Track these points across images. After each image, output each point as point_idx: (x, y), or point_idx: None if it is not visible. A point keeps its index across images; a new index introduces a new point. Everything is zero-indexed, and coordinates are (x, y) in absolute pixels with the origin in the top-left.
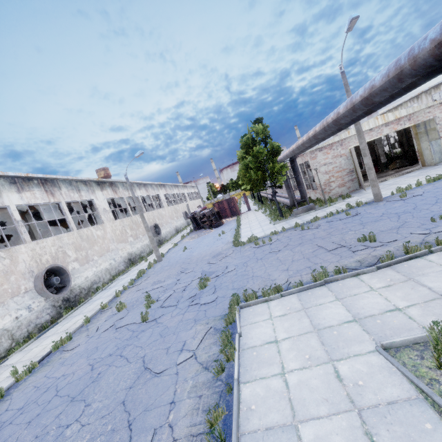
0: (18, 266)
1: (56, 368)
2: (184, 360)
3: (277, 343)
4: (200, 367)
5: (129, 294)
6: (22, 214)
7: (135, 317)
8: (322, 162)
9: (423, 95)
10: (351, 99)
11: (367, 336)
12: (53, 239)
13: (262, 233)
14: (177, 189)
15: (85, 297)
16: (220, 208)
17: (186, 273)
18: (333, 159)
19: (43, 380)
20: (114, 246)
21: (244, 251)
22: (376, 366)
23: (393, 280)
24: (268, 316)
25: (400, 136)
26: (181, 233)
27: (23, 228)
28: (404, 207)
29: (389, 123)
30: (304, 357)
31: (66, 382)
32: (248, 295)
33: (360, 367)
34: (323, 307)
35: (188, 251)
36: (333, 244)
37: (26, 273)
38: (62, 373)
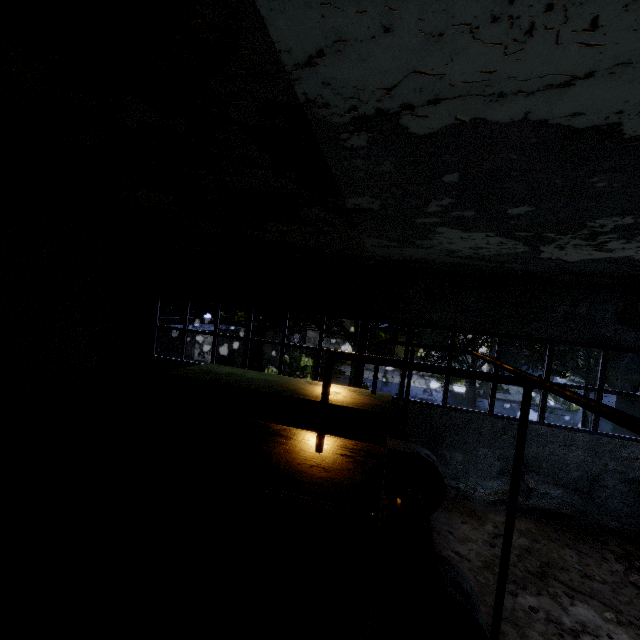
0: None
1: None
2: None
3: None
4: None
5: None
6: None
7: None
8: None
9: None
10: None
11: None
12: None
13: None
14: None
15: None
16: None
17: None
18: None
19: None
20: None
21: None
22: None
23: None
24: None
25: None
26: None
27: None
28: None
29: None
30: None
31: None
32: None
33: None
34: None
35: None
36: None
37: None
38: None
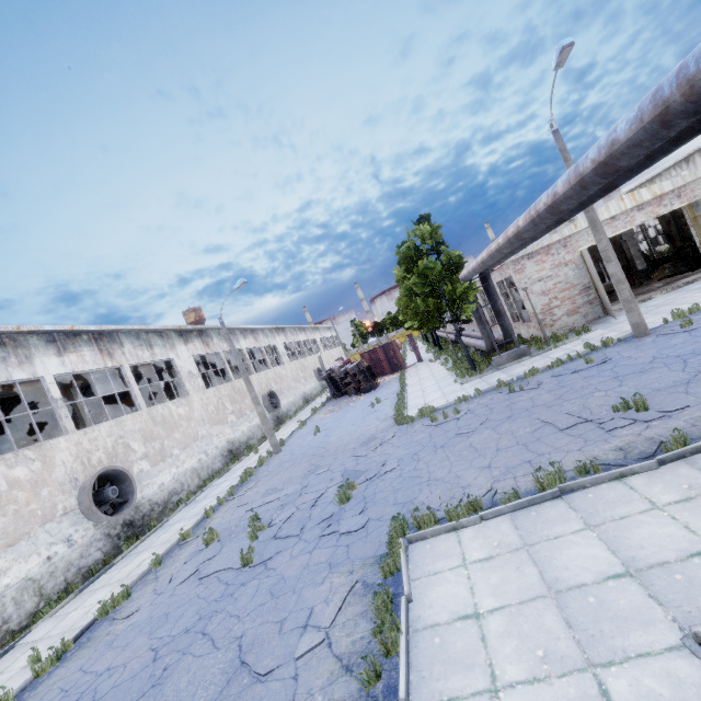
0: (54, 471)
1: (99, 653)
2: (309, 649)
3: (480, 619)
4: (337, 666)
5: (226, 513)
6: (66, 388)
7: (232, 556)
8: (534, 277)
9: (696, 156)
10: (576, 168)
11: (658, 611)
12: (110, 426)
13: (442, 400)
14: (304, 334)
15: (160, 517)
16: (373, 360)
17: (317, 475)
18: (554, 271)
19: (75, 678)
20: (205, 430)
21: (414, 433)
22: (690, 684)
23: (694, 488)
24: (459, 560)
25: (666, 224)
26: (312, 404)
27: (63, 410)
28: (692, 344)
29: (644, 204)
30: (535, 654)
31: (111, 683)
32: (421, 517)
33: (655, 684)
34: (562, 543)
35: (322, 434)
36: (569, 416)
37: (66, 482)
38: (107, 664)
